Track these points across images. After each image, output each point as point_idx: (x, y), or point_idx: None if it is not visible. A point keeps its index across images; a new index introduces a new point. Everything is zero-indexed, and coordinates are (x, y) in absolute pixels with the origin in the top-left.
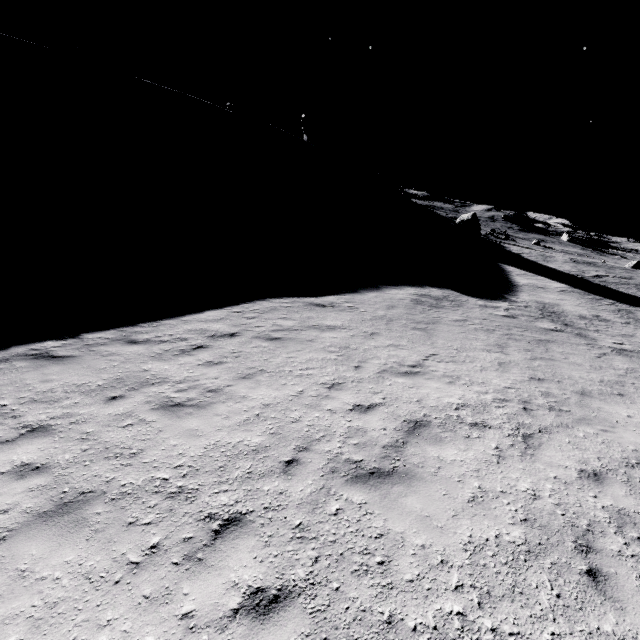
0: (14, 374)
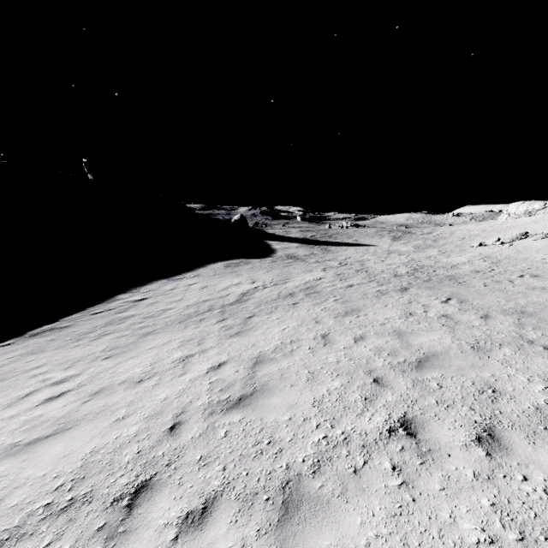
0: (52, 335)
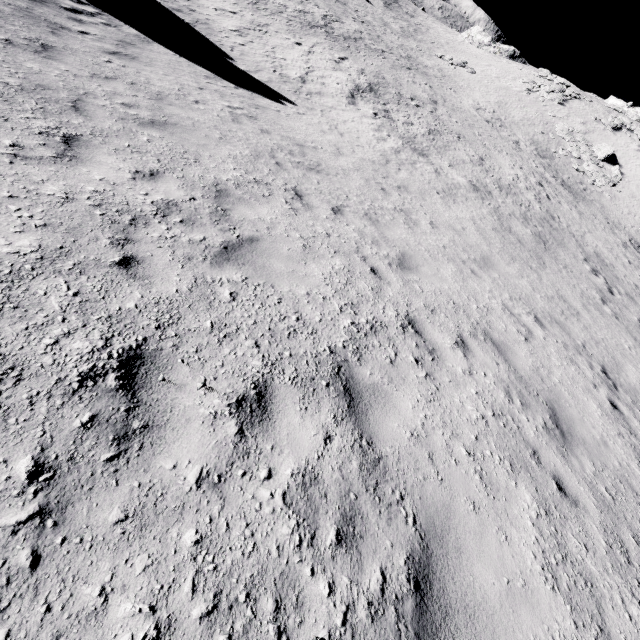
0: None
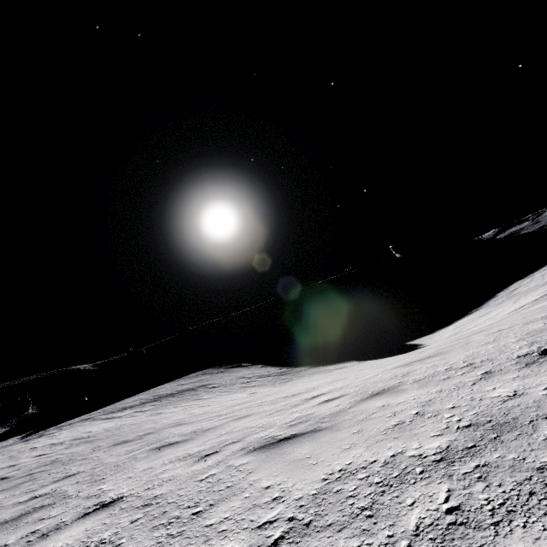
0: (485, 308)
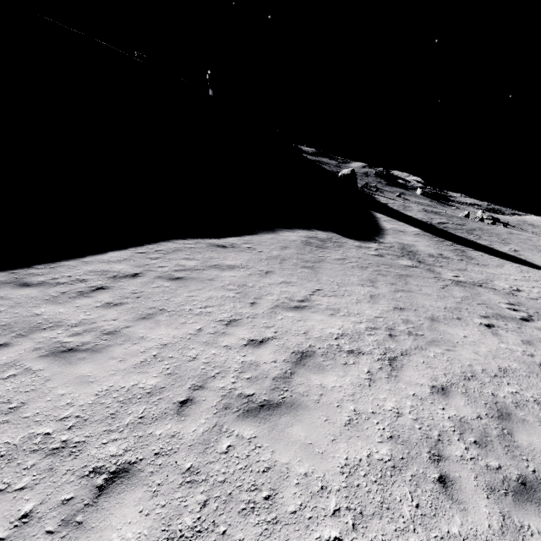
0: None
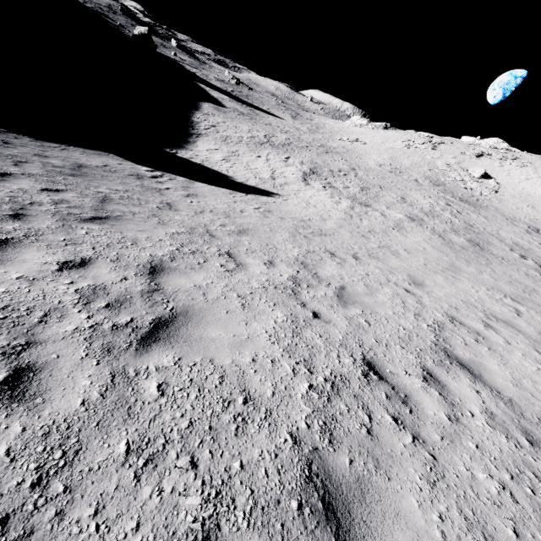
0: (209, 137)
